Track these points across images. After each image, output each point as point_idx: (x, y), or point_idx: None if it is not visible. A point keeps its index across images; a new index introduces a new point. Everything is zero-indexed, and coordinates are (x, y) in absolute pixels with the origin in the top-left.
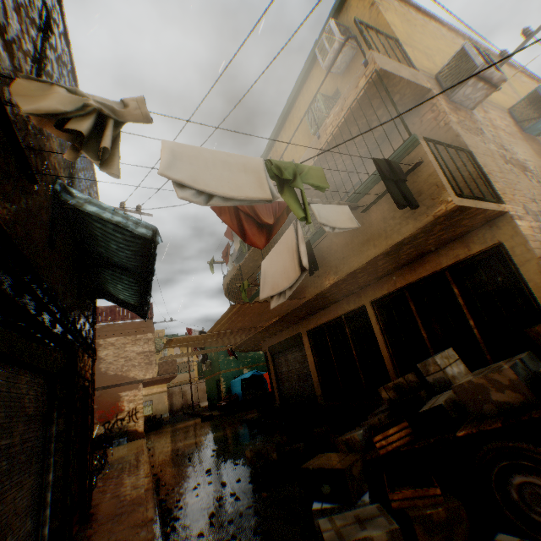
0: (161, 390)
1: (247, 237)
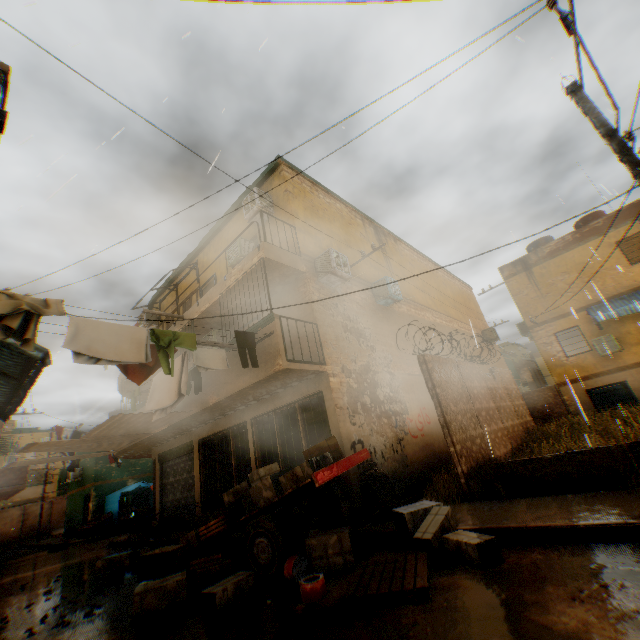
0: None
1: (130, 374)
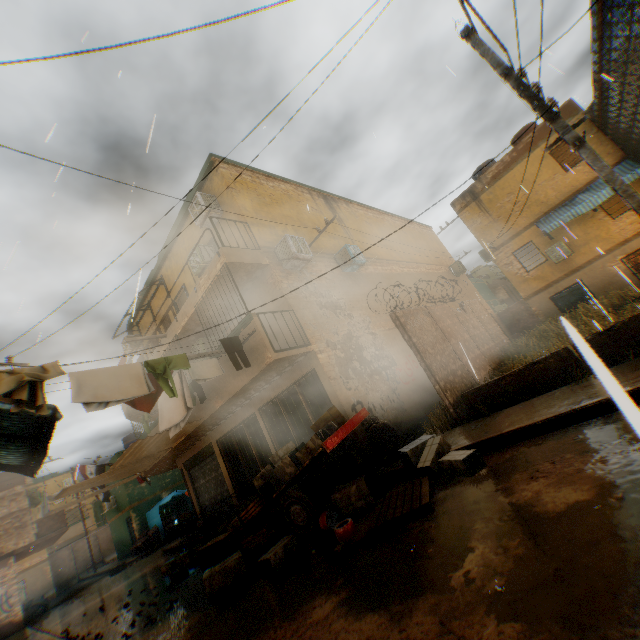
0: (40, 559)
1: (138, 406)
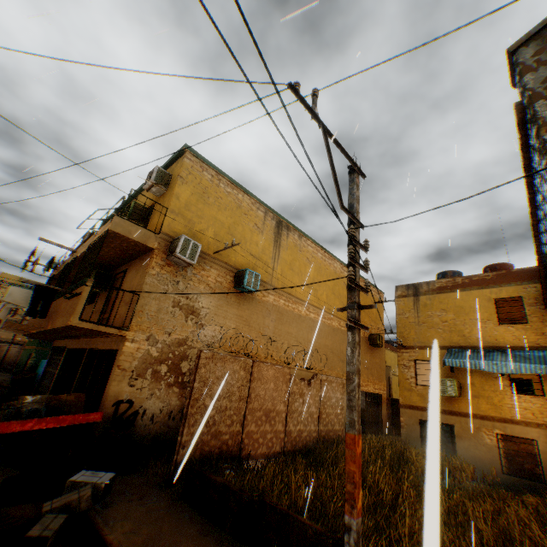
0: None
1: None
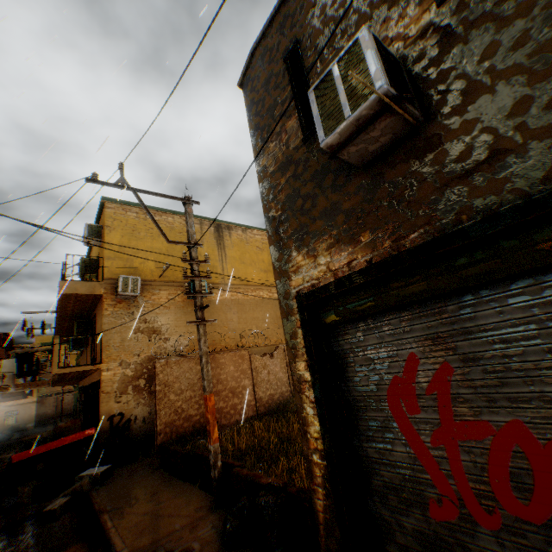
0: (32, 400)
1: None
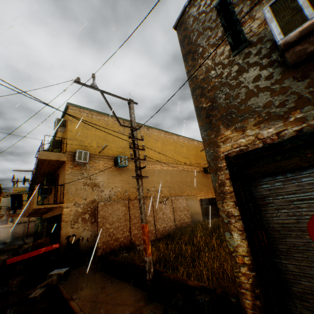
0: (9, 225)
1: None
